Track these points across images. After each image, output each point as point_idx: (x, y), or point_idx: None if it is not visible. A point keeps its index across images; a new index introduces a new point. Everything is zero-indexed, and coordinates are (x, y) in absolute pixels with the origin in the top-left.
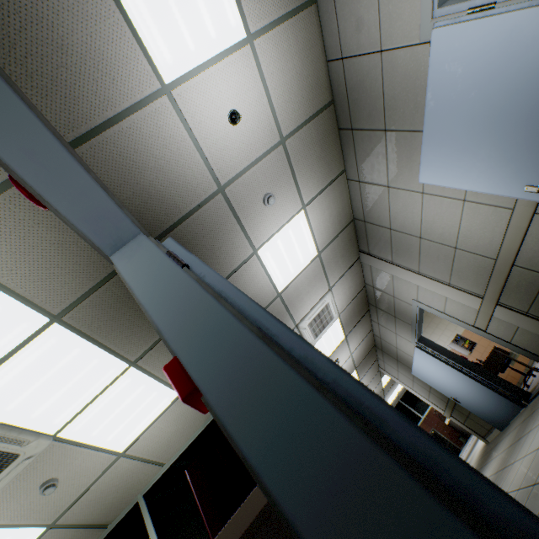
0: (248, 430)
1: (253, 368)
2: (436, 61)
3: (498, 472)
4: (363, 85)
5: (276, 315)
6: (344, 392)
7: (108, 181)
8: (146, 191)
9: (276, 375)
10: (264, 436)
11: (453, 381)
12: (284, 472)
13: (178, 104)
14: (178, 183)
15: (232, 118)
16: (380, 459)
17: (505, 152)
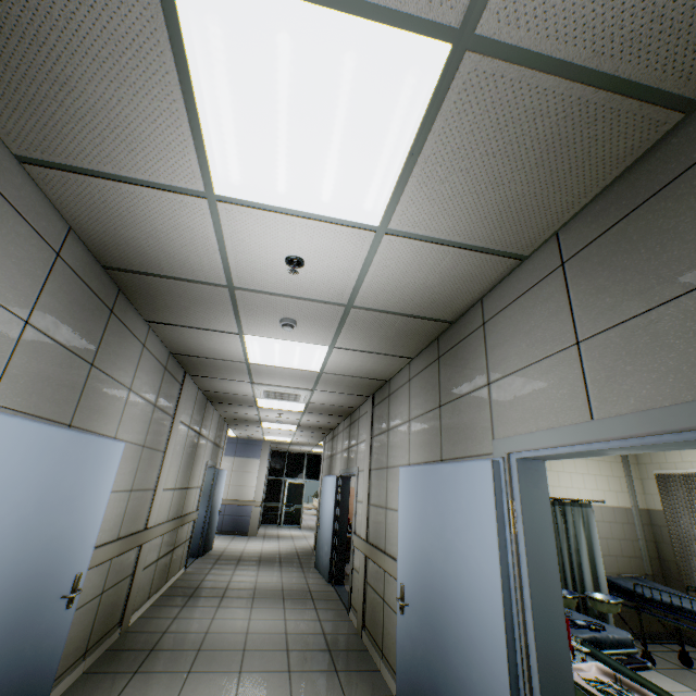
0: None
1: None
2: (470, 471)
3: (253, 593)
4: (467, 364)
5: (234, 368)
6: None
7: (74, 208)
8: (125, 239)
9: None
10: None
11: (328, 519)
12: None
13: (222, 214)
14: (174, 255)
15: (292, 262)
16: None
17: (420, 562)
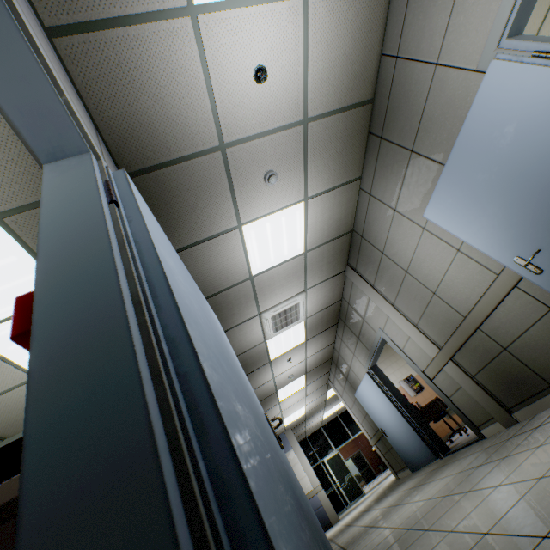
0: (47, 394)
1: (97, 330)
2: (484, 96)
3: (391, 507)
4: (407, 94)
5: (242, 296)
6: (188, 389)
7: (95, 88)
8: (138, 117)
9: (114, 346)
10: (58, 406)
11: (388, 414)
12: (50, 452)
13: (202, 33)
14: (176, 121)
15: (258, 74)
16: (151, 473)
17: (512, 215)
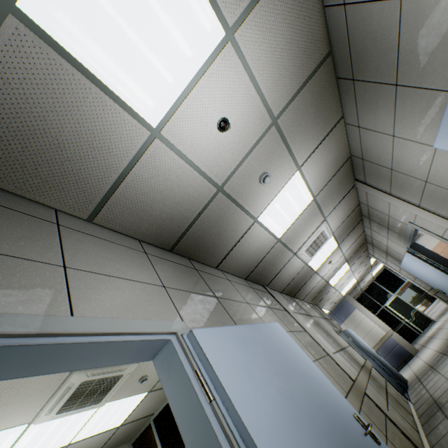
0: None
1: None
2: None
3: None
4: (371, 36)
5: (277, 253)
6: None
7: (128, 224)
8: (159, 218)
9: None
10: None
11: (441, 280)
12: None
13: (169, 139)
14: (182, 201)
15: (221, 126)
16: None
17: None
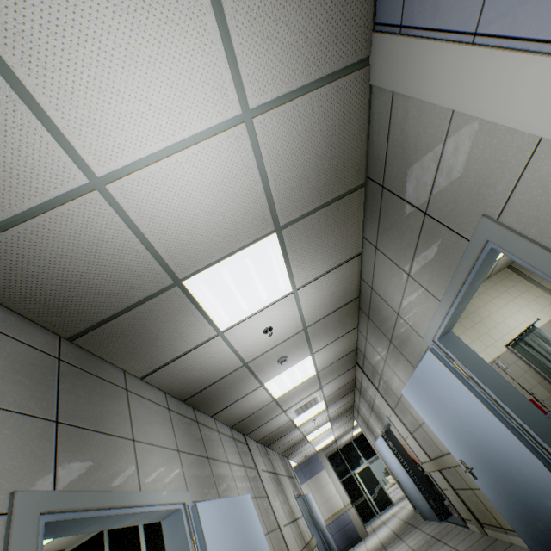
0: None
1: None
2: (427, 363)
3: None
4: (382, 311)
5: (269, 409)
6: None
7: (165, 382)
8: (190, 379)
9: None
10: None
11: (401, 472)
12: None
13: (227, 336)
14: (214, 370)
15: (266, 331)
16: None
17: (454, 436)
